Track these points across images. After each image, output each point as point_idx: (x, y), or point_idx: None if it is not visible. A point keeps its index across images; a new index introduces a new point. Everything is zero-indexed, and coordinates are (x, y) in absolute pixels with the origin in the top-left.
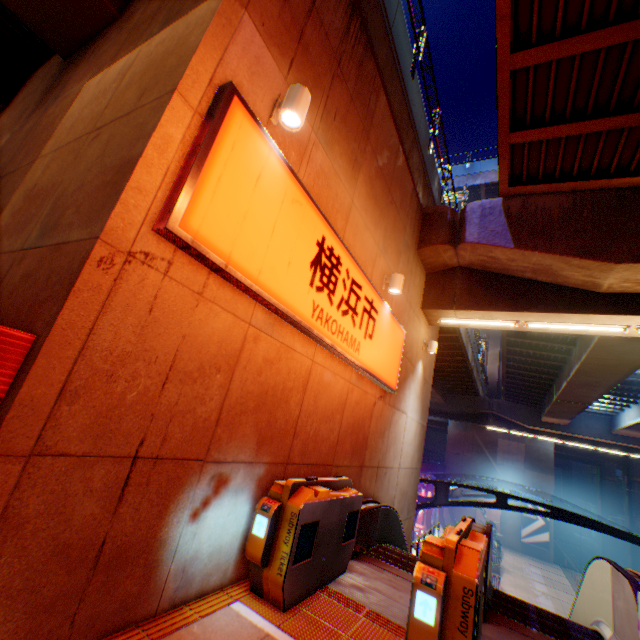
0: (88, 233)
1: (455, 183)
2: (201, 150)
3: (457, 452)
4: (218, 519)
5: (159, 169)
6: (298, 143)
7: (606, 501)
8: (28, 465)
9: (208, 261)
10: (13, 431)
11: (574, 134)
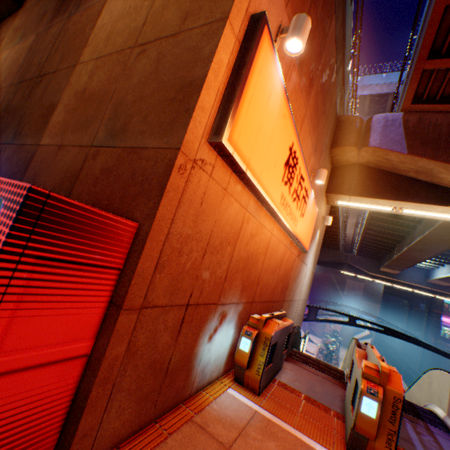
0: (164, 143)
1: None
2: (244, 75)
3: (318, 286)
4: (219, 339)
5: (213, 90)
6: (285, 64)
7: (410, 322)
8: (139, 315)
9: (236, 166)
10: (133, 293)
11: None
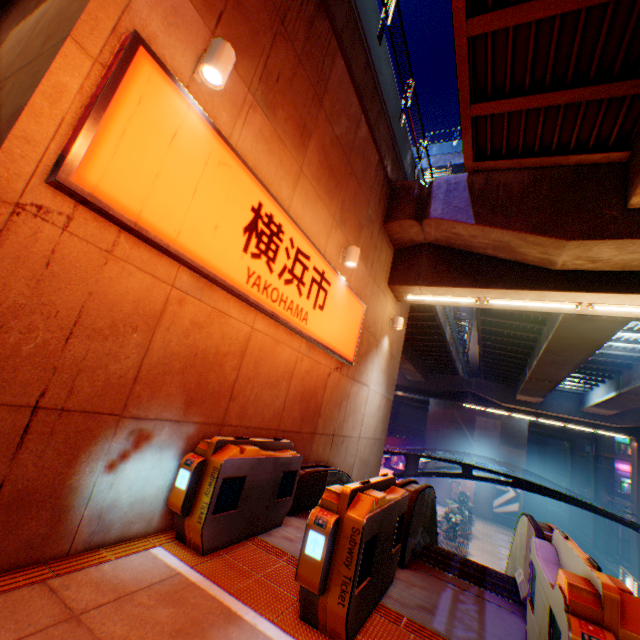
0: None
1: (441, 161)
2: (98, 101)
3: (437, 429)
4: (140, 472)
5: (51, 119)
6: (231, 104)
7: (575, 475)
8: None
9: (114, 218)
10: None
11: (533, 107)
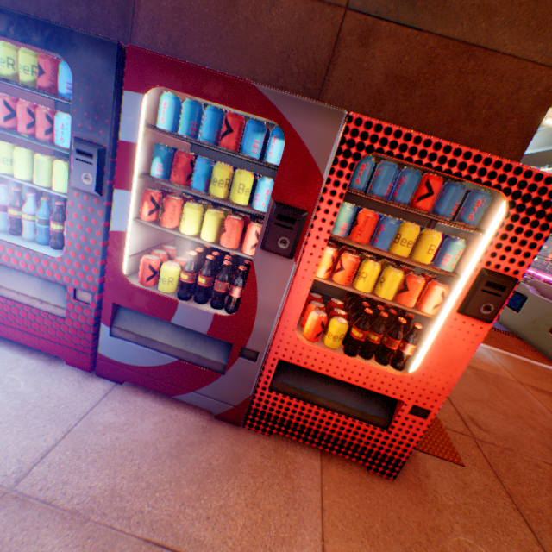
0: (536, 52)
1: None
2: None
3: None
4: None
5: None
6: None
7: None
8: None
9: None
10: None
11: None
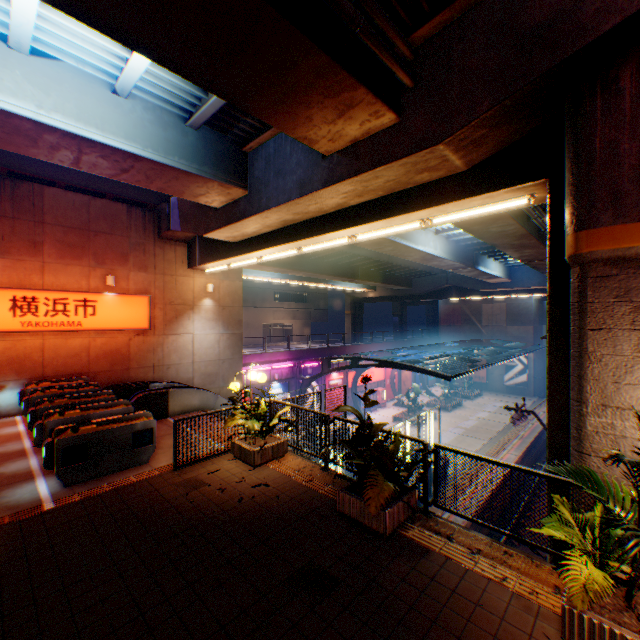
0: None
1: None
2: None
3: (448, 325)
4: (7, 397)
5: None
6: None
7: None
8: None
9: None
10: None
11: None
